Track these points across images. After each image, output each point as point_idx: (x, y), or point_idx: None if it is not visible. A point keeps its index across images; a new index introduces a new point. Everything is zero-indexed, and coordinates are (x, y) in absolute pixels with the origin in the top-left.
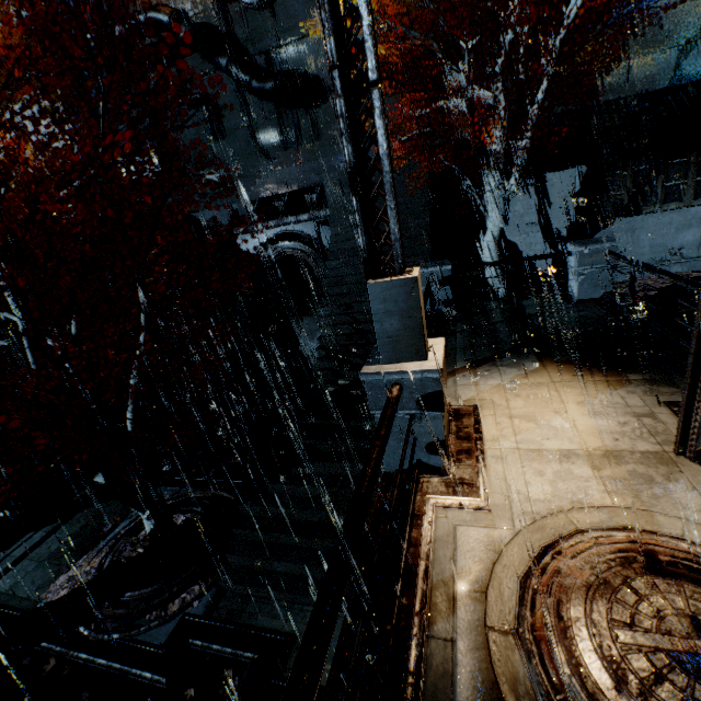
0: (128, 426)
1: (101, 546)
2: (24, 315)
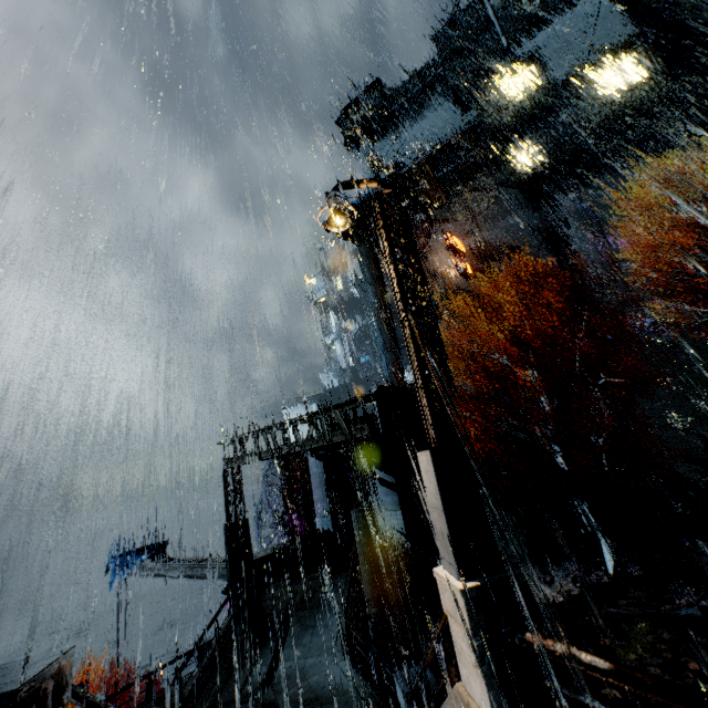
0: (605, 469)
1: (555, 585)
2: (549, 402)
